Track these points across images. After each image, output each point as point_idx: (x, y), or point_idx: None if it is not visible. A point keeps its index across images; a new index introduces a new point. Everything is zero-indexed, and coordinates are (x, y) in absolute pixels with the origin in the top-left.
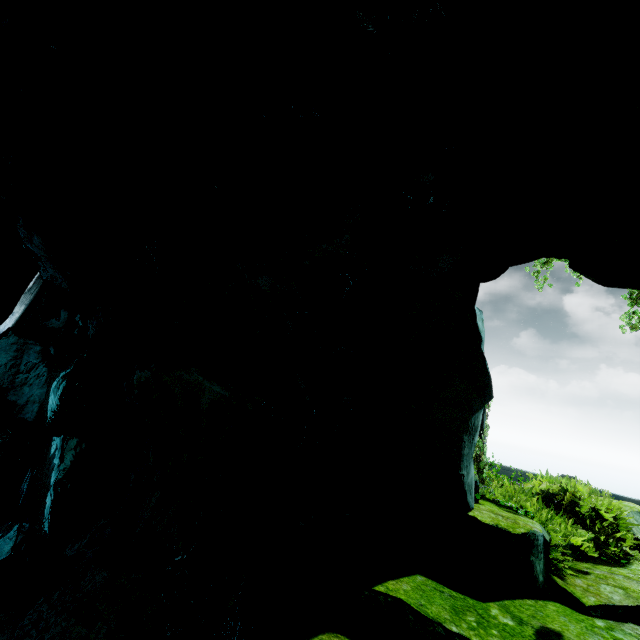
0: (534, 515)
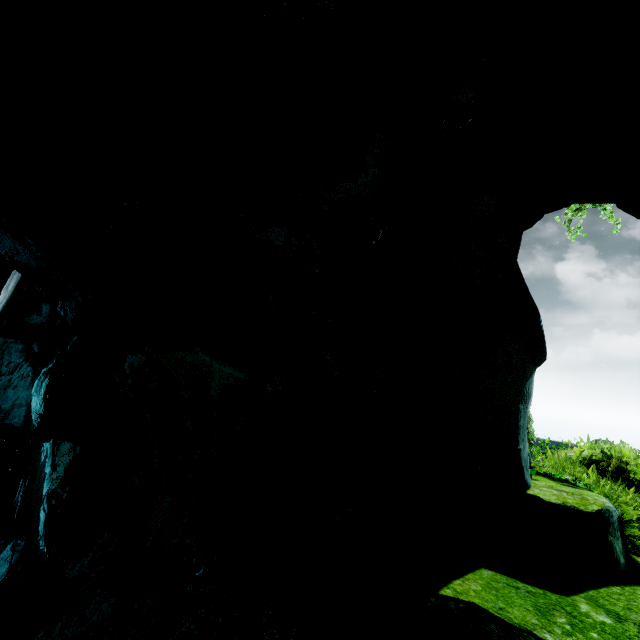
0: (594, 487)
